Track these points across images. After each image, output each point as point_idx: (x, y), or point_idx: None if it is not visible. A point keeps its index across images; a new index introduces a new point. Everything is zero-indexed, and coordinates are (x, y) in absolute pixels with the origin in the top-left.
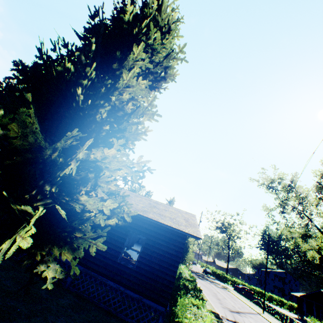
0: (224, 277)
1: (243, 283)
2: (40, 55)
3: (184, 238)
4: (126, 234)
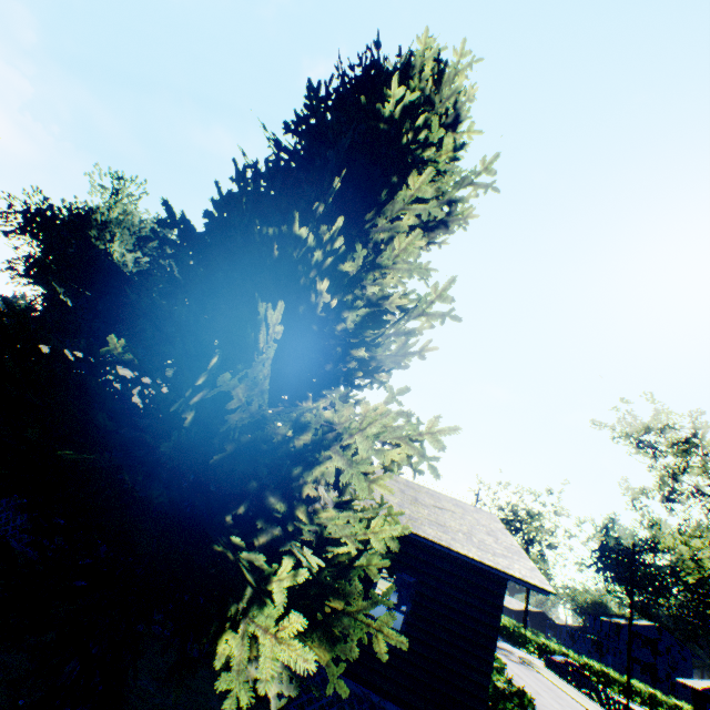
0: (520, 635)
1: (563, 651)
2: (221, 199)
3: (503, 584)
4: None
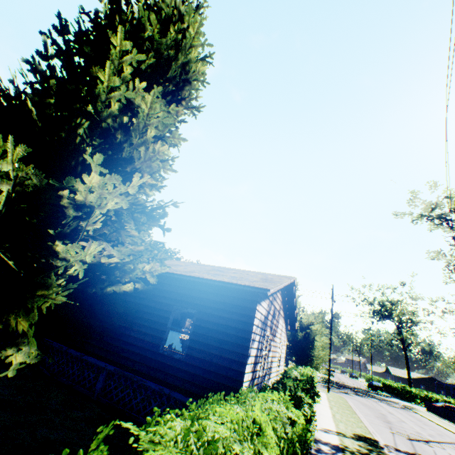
0: (407, 392)
1: (445, 400)
2: (1, 88)
3: (255, 301)
4: (169, 311)
